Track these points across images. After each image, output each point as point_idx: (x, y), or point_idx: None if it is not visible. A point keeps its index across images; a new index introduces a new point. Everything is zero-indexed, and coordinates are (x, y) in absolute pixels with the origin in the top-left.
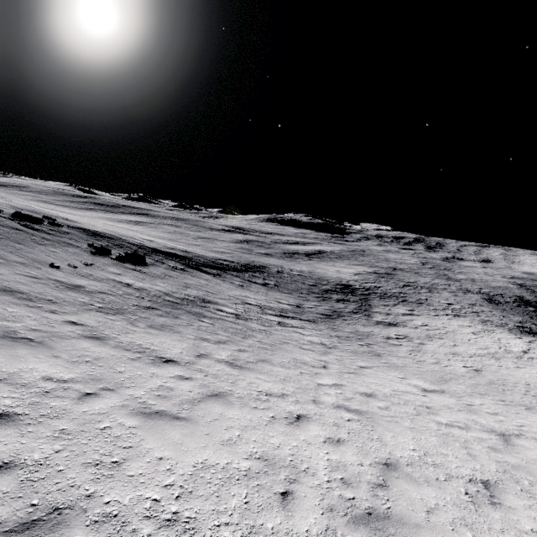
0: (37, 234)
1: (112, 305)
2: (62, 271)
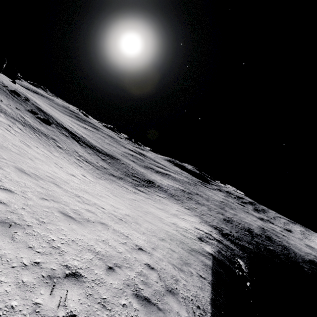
0: (11, 96)
1: (2, 111)
2: (1, 102)
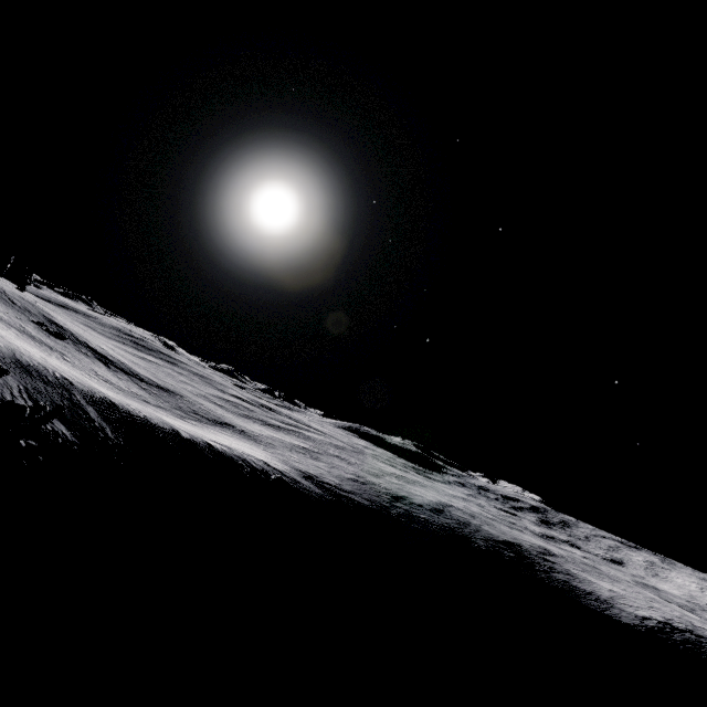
0: (12, 305)
1: None
2: None
